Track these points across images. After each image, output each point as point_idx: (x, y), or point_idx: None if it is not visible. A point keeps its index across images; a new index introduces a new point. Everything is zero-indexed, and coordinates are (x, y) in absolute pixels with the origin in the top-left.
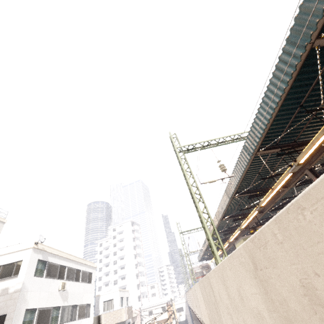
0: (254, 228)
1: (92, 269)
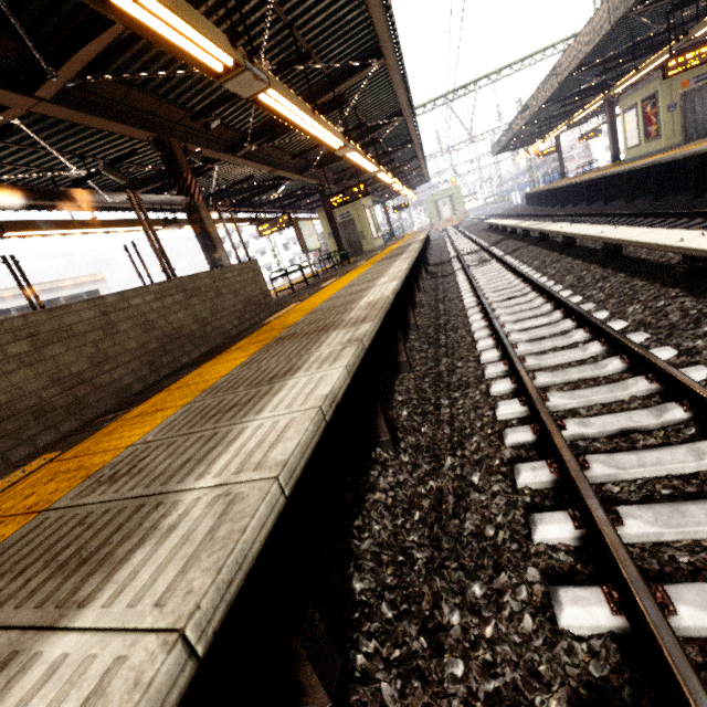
0: (267, 224)
1: (95, 283)
